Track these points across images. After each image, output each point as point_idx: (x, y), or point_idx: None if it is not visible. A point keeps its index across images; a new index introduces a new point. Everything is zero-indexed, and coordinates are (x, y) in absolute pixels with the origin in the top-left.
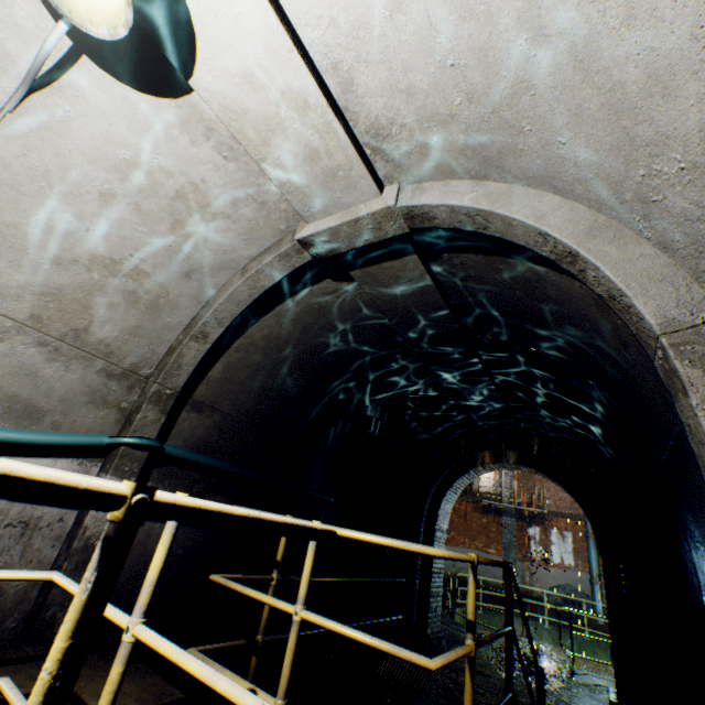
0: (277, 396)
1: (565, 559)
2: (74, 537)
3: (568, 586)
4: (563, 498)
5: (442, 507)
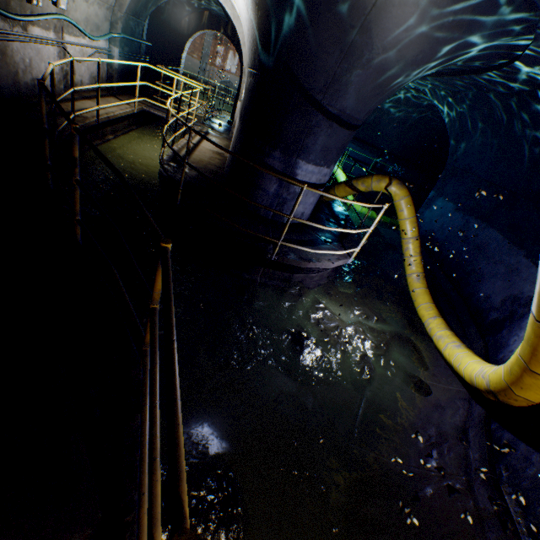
0: (140, 3)
1: (232, 69)
2: (112, 66)
3: (229, 83)
4: None
5: (186, 46)
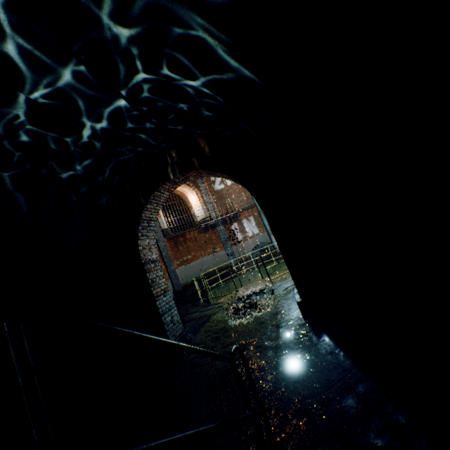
0: None
1: (254, 231)
2: None
3: (260, 244)
4: (242, 200)
5: (141, 243)
